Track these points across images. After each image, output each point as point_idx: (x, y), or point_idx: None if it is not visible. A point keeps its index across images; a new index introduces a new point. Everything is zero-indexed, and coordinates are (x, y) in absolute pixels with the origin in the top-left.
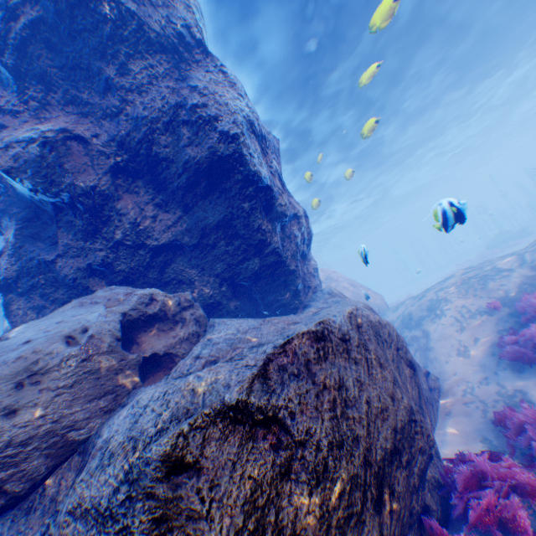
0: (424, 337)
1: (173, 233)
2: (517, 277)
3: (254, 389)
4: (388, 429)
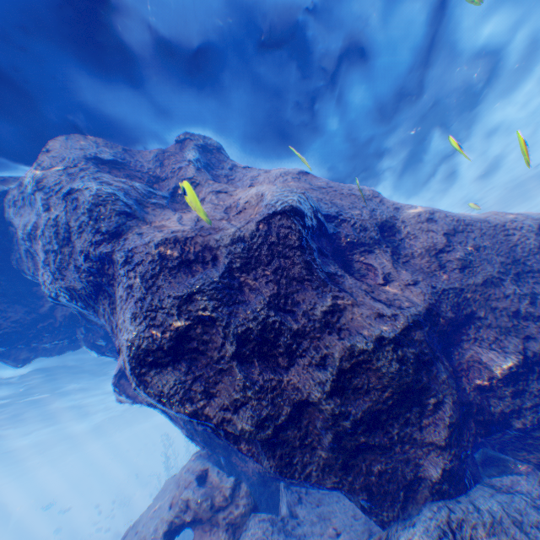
0: None
1: None
2: None
3: None
4: None
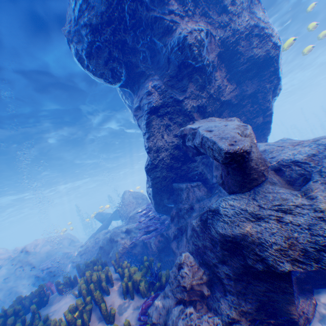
0: None
1: (230, 96)
2: None
3: None
4: None
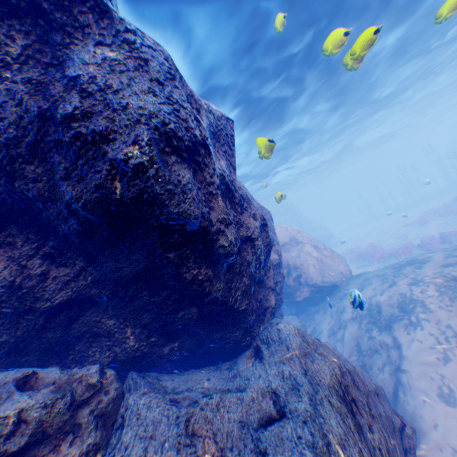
0: (395, 350)
1: (74, 288)
2: None
3: None
4: None
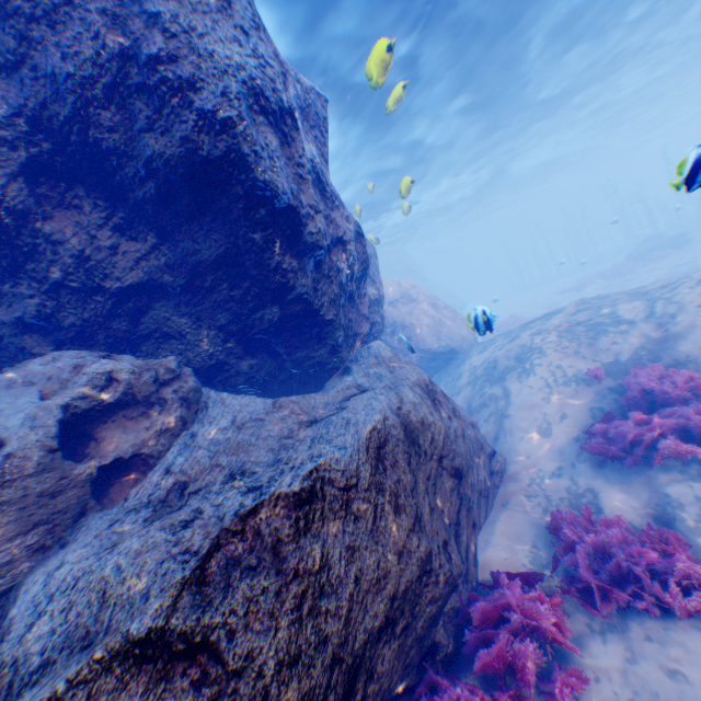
0: (504, 399)
1: (146, 270)
2: (637, 337)
3: (180, 605)
4: (383, 601)
